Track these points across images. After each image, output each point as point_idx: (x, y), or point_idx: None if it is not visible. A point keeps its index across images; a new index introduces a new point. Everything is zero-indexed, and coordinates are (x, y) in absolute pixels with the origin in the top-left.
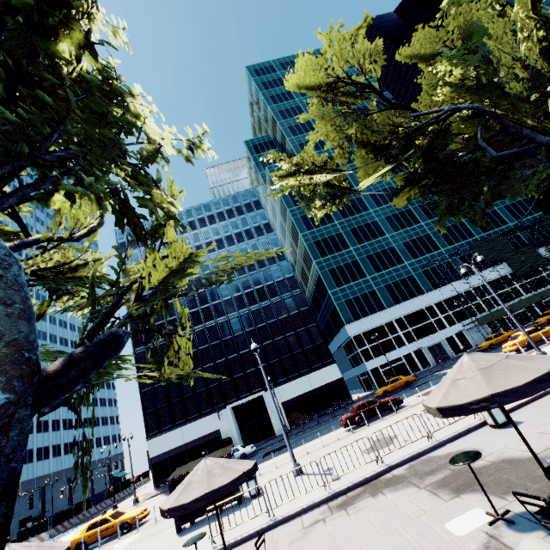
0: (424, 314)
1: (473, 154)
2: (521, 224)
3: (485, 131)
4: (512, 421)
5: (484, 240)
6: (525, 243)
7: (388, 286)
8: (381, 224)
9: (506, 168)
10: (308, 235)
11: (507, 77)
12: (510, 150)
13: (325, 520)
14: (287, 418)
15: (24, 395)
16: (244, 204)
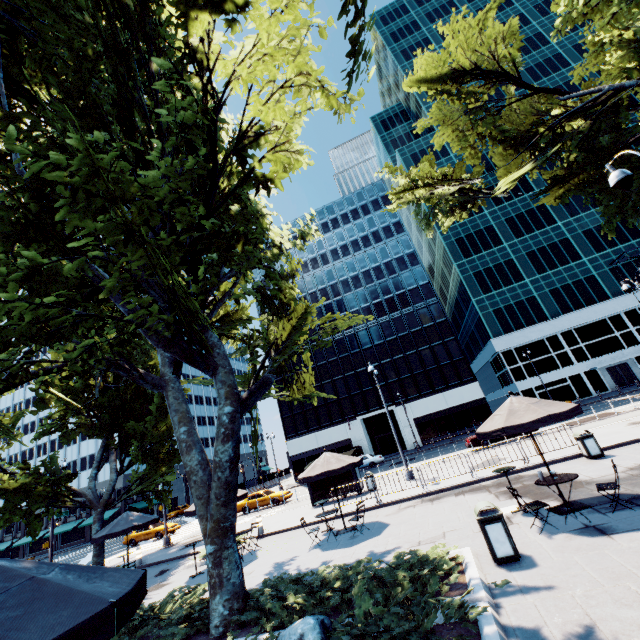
0: (606, 325)
1: None
2: None
3: None
4: (537, 447)
5: None
6: None
7: (554, 291)
8: (551, 208)
9: None
10: (448, 232)
11: None
12: None
13: (415, 506)
14: (419, 434)
15: (237, 408)
16: (370, 201)
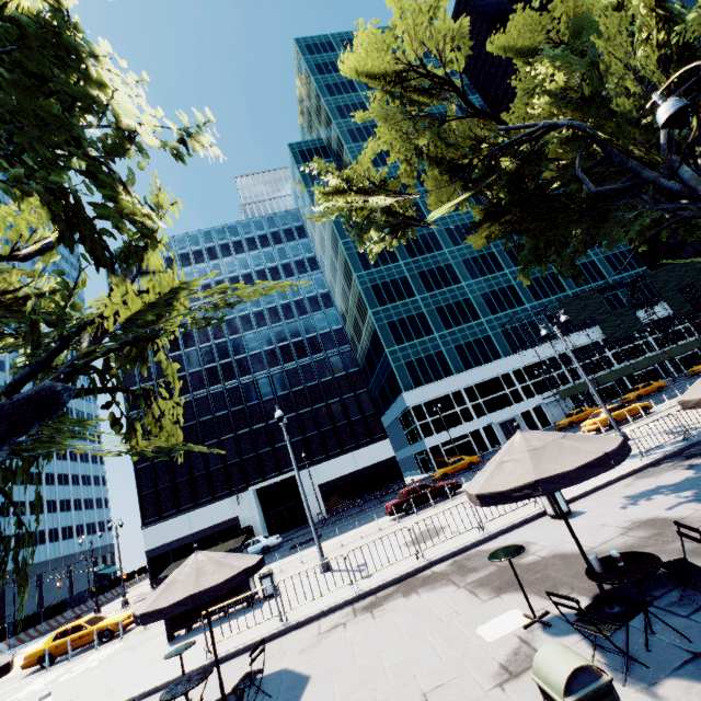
0: (499, 383)
1: (569, 186)
2: (621, 280)
3: (587, 159)
4: (562, 511)
5: (576, 296)
6: (623, 304)
7: (458, 347)
8: (457, 269)
9: (605, 208)
10: (365, 277)
11: (615, 89)
12: (612, 186)
13: (346, 624)
14: (324, 503)
15: None
16: (283, 229)
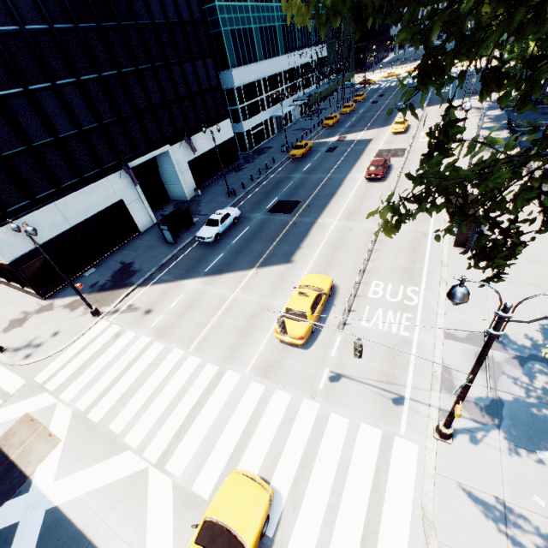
0: (278, 80)
1: None
2: None
3: None
4: None
5: None
6: None
7: (261, 30)
8: None
9: None
10: None
11: None
12: None
13: None
14: (195, 180)
15: None
16: None
